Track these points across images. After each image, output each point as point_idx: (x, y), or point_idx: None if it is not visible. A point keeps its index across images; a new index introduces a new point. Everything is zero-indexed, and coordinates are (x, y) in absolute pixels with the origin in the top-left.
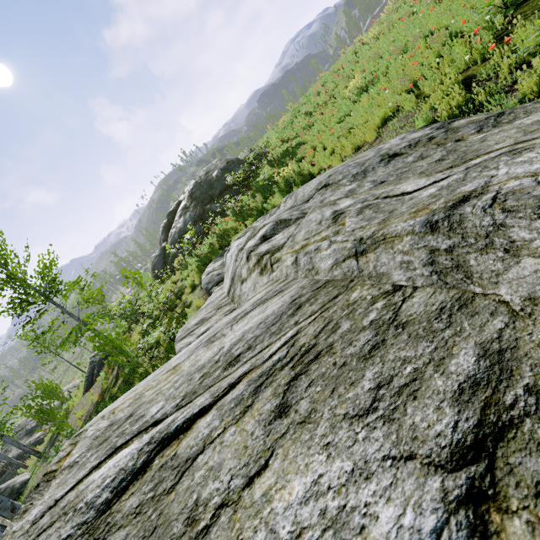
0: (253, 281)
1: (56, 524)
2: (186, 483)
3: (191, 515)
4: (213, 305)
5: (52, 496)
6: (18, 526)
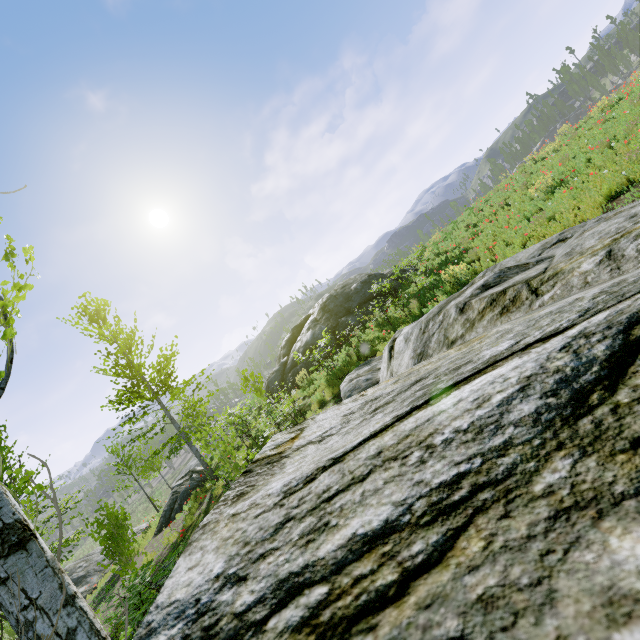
0: (482, 330)
1: (379, 474)
2: None
3: None
4: None
5: (310, 462)
6: (240, 506)
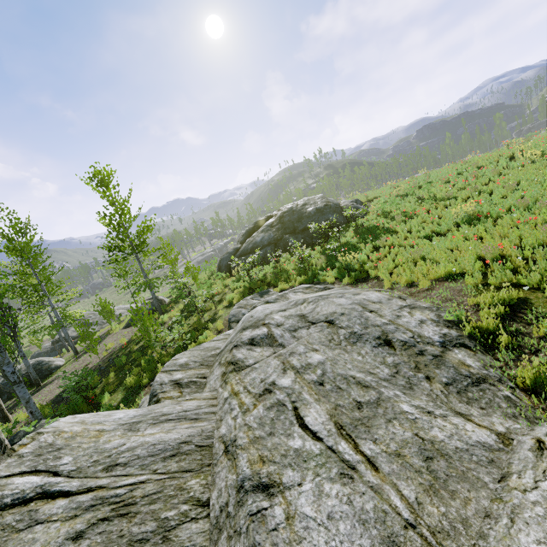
0: (219, 373)
1: None
2: (24, 535)
3: None
4: (205, 354)
5: (1, 471)
6: None
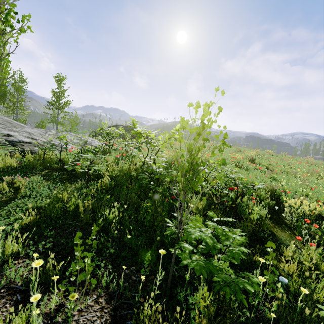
0: None
1: None
2: None
3: None
4: None
5: None
6: None
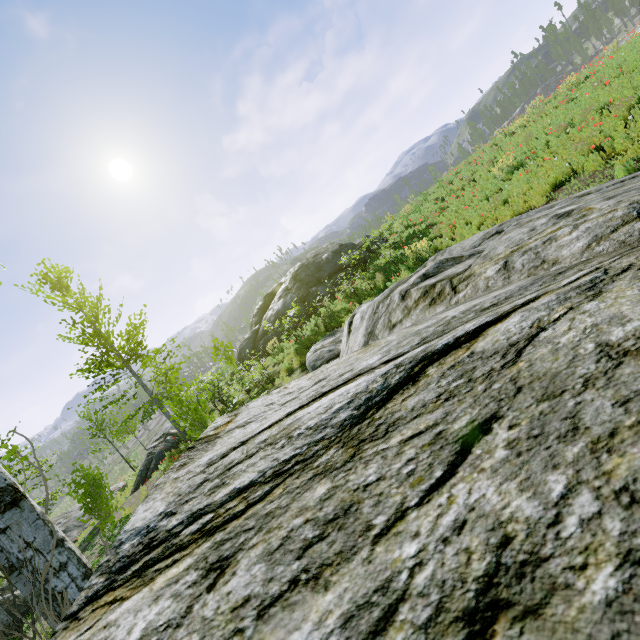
0: (415, 318)
1: (260, 454)
2: (543, 349)
3: (609, 353)
4: None
5: (229, 443)
6: (181, 473)
